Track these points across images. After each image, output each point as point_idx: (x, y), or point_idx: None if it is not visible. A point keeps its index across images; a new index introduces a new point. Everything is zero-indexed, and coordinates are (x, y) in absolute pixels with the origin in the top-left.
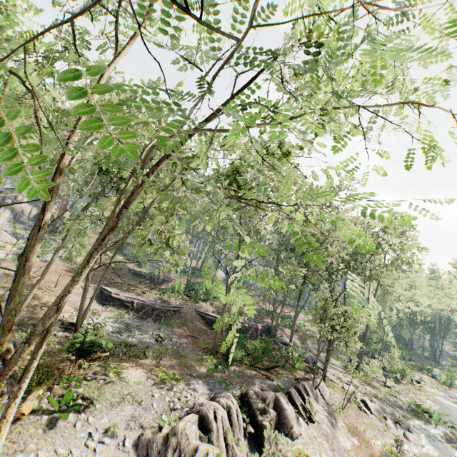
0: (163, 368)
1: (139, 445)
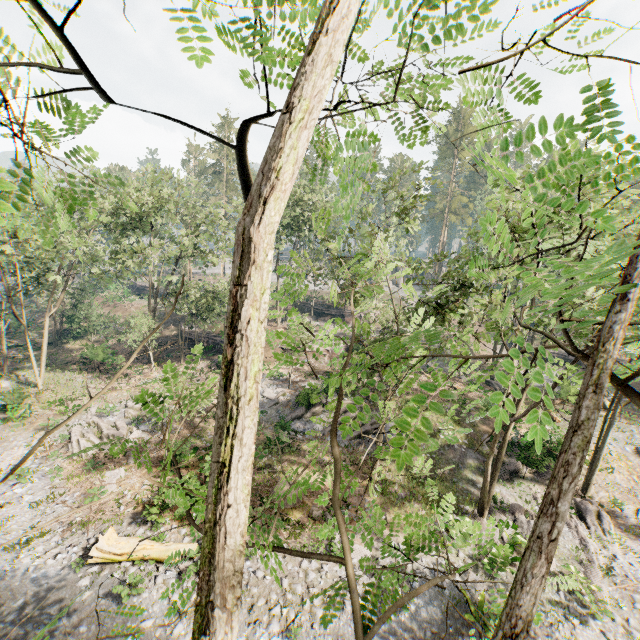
0: (631, 415)
1: (637, 452)
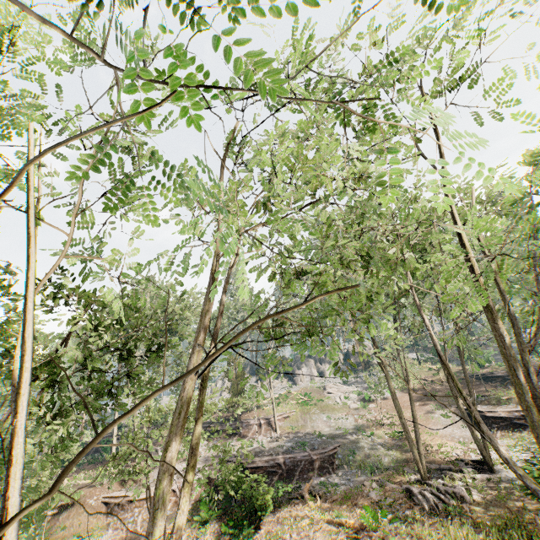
0: None
1: None
